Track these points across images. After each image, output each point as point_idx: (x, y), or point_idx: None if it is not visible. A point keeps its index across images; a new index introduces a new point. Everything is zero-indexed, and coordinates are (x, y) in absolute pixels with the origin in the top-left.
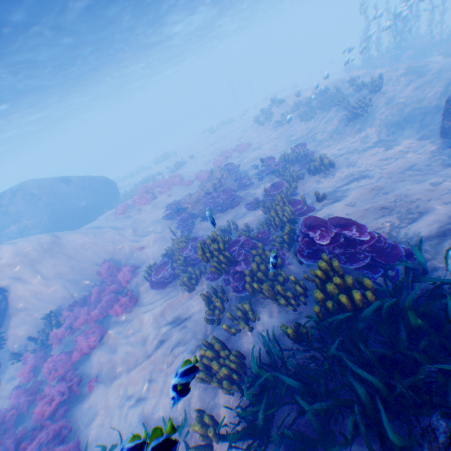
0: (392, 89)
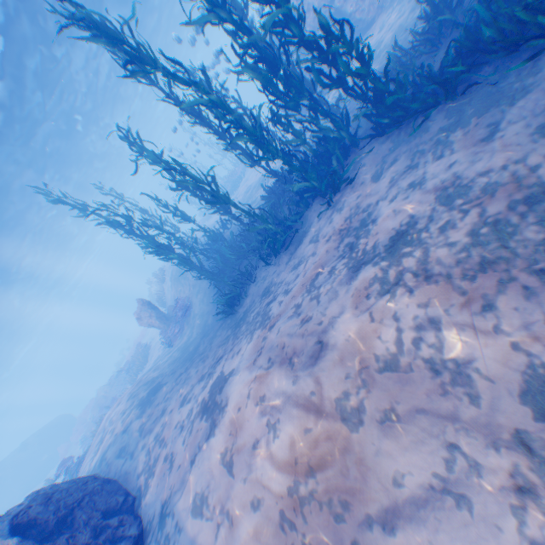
0: (169, 279)
